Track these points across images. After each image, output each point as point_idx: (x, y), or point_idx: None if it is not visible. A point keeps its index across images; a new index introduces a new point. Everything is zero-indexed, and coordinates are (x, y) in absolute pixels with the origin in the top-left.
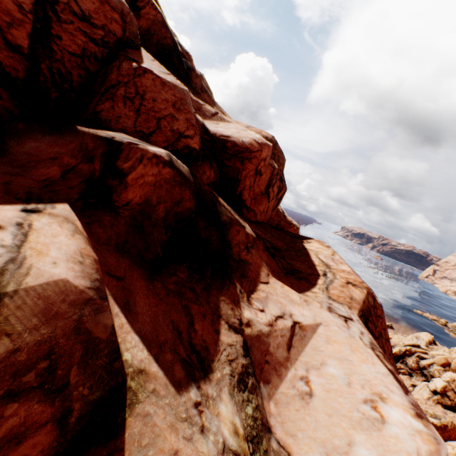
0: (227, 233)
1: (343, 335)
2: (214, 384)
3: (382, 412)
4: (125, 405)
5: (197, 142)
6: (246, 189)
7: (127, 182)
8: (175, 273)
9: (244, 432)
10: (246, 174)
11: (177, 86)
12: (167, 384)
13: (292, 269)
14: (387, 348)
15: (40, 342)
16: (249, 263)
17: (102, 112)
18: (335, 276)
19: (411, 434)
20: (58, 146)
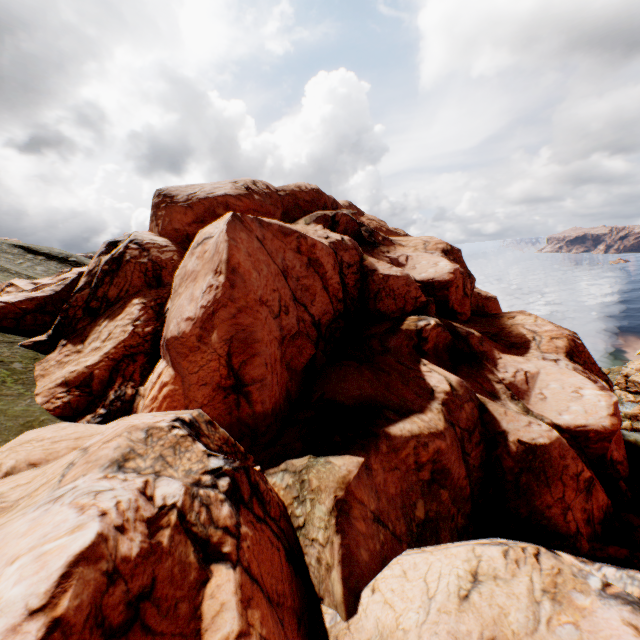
0: (468, 341)
1: (555, 369)
2: (502, 400)
3: (581, 393)
4: (484, 405)
5: (424, 297)
6: (454, 302)
7: (428, 340)
8: (461, 369)
9: (521, 410)
10: (451, 294)
11: (402, 273)
12: (490, 400)
13: (510, 344)
14: (594, 368)
15: (464, 391)
16: (485, 351)
17: (380, 308)
18: (541, 337)
19: (595, 396)
20: (398, 339)
